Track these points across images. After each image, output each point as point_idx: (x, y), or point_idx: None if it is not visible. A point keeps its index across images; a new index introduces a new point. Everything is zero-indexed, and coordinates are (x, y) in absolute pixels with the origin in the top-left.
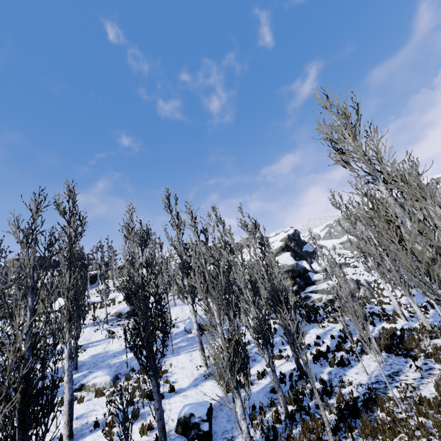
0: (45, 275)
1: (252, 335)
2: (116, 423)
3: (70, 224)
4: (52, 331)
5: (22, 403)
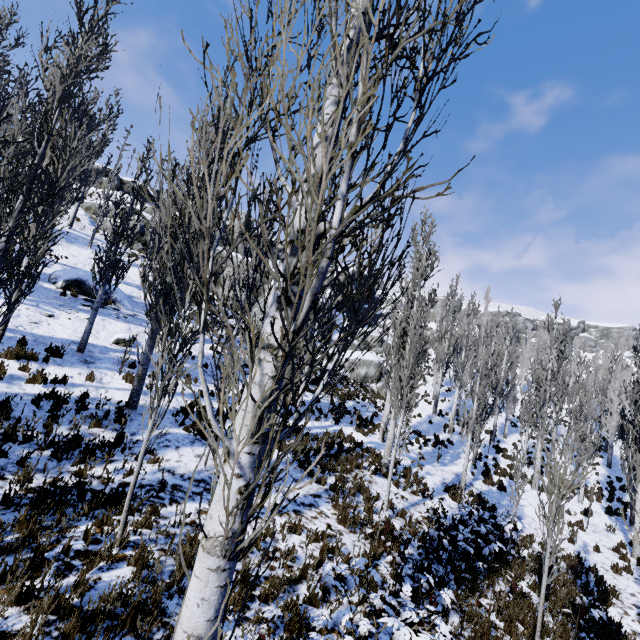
0: None
1: None
2: None
3: None
4: None
5: None
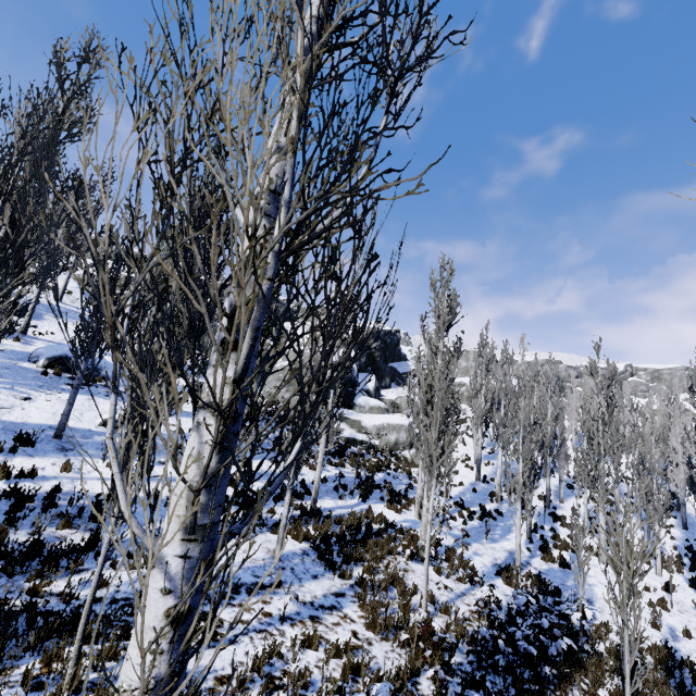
0: None
1: None
2: None
3: None
4: None
5: None
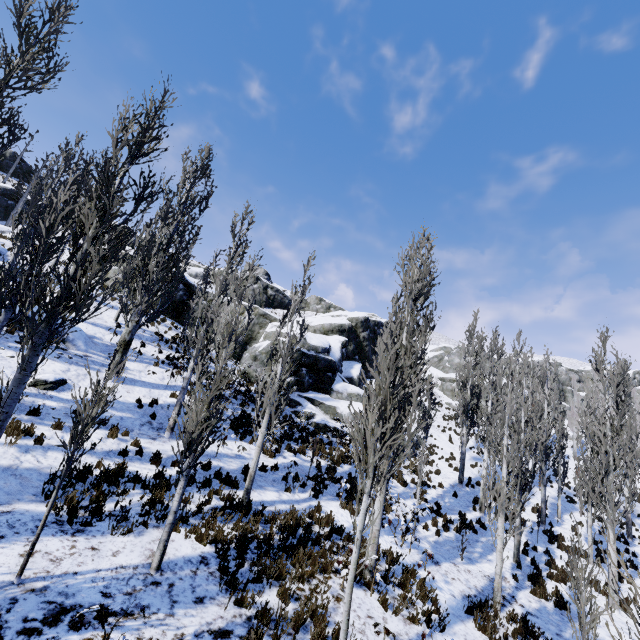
0: None
1: None
2: None
3: None
4: None
5: None
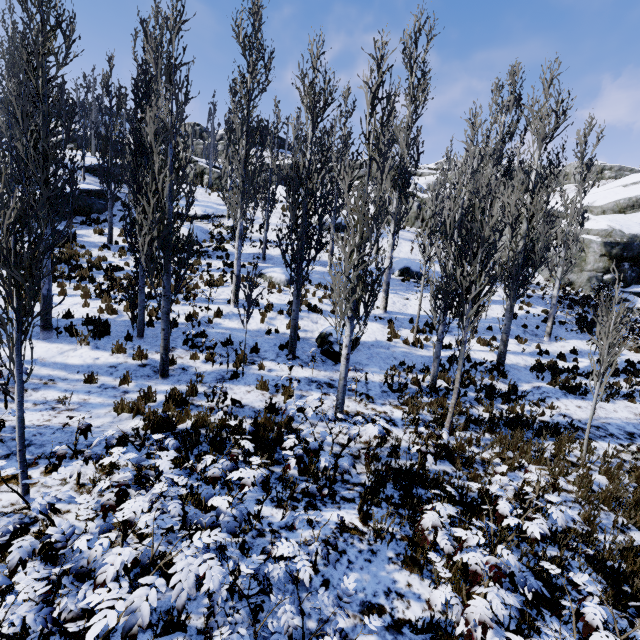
0: (180, 124)
1: (431, 291)
2: (273, 311)
3: (249, 68)
4: (228, 206)
5: (160, 239)
